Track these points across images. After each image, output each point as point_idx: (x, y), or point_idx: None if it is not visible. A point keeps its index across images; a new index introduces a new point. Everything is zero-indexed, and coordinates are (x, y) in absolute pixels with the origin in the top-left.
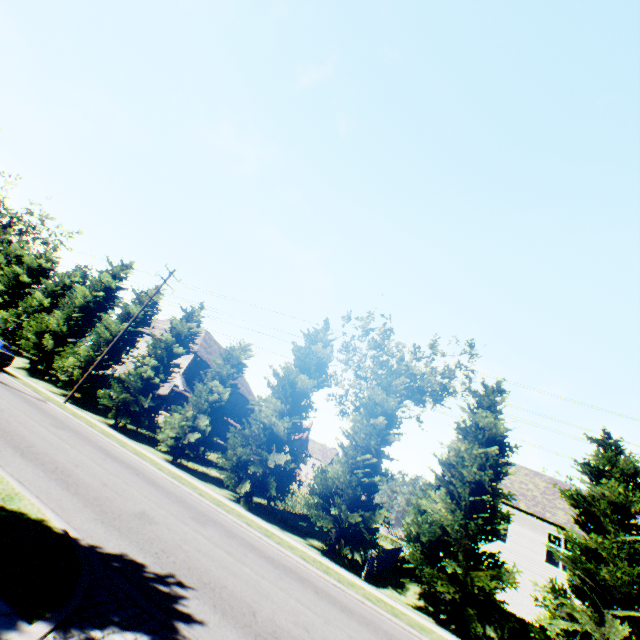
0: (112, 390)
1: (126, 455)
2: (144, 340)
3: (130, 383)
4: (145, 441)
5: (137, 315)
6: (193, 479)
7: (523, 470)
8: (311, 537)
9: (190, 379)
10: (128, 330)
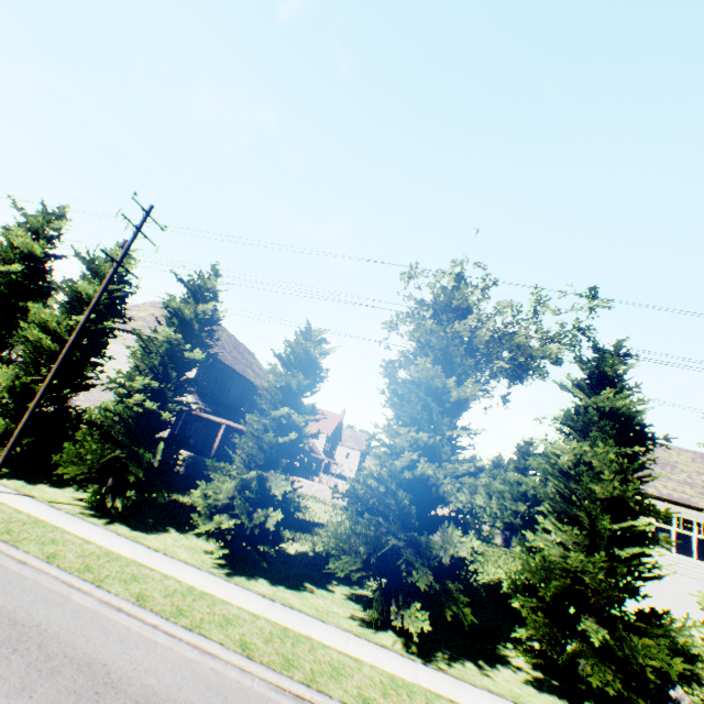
0: (81, 450)
1: (159, 643)
2: (115, 340)
3: (114, 428)
4: (164, 520)
5: (97, 299)
6: (297, 614)
7: (685, 454)
8: (497, 642)
9: (203, 391)
10: (85, 329)
